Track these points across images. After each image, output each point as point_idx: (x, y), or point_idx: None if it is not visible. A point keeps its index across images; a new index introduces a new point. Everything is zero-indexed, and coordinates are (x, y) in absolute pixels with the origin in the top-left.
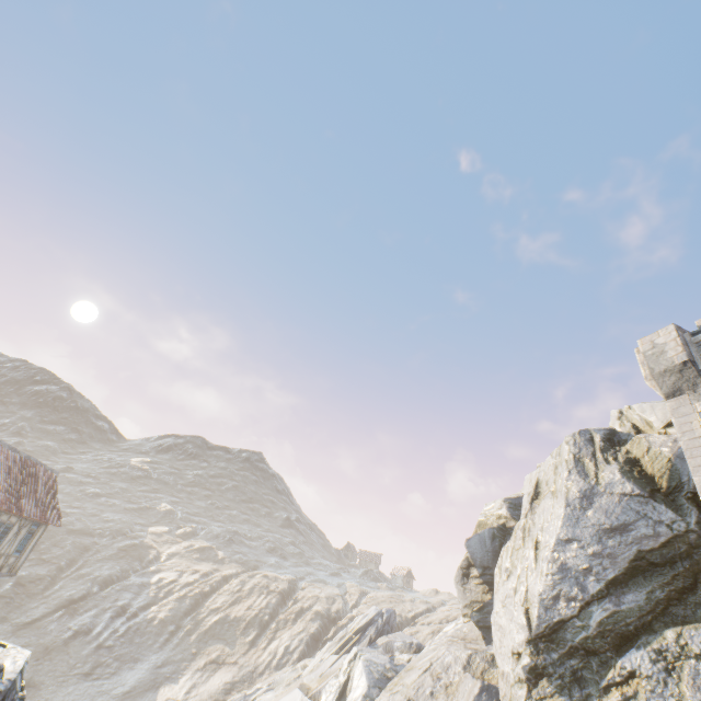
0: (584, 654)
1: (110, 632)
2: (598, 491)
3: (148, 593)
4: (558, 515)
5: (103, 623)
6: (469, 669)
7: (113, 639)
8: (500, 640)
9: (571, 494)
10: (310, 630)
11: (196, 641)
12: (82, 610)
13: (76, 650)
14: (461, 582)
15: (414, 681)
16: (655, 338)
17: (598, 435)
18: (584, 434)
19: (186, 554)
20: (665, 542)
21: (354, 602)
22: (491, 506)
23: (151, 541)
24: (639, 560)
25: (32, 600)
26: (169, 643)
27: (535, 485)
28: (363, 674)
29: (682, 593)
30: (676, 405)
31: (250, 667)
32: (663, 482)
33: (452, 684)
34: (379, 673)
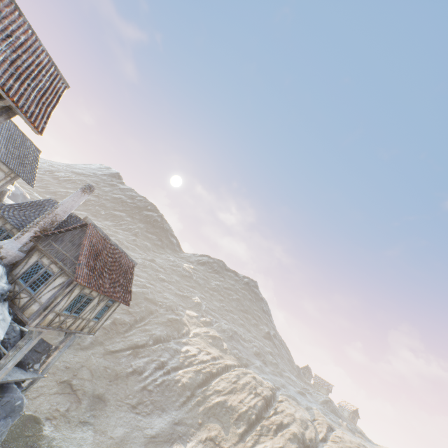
0: None
1: (152, 379)
2: None
3: (178, 358)
4: None
5: (149, 370)
6: None
7: (153, 385)
8: None
9: None
10: None
11: (202, 413)
12: (140, 355)
13: (131, 383)
14: None
15: None
16: None
17: None
18: None
19: (204, 337)
20: None
21: (323, 435)
22: None
23: (186, 320)
24: None
25: (118, 336)
26: (185, 405)
27: None
28: None
29: None
30: None
31: None
32: None
33: None
34: None
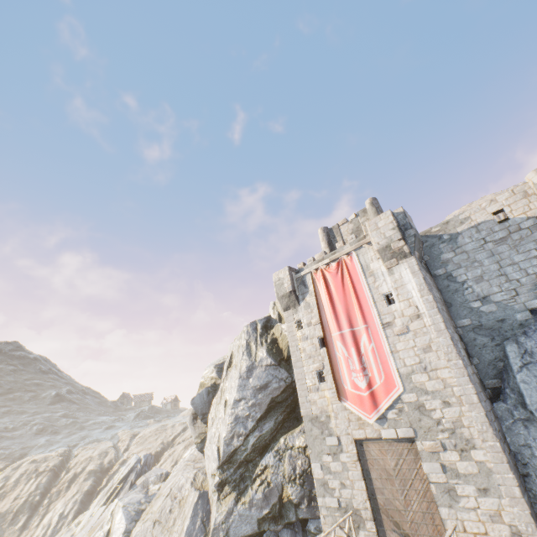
0: (246, 463)
1: None
2: (256, 365)
3: None
4: (236, 384)
5: None
6: (194, 483)
7: None
8: (208, 464)
9: (242, 370)
10: (84, 489)
11: None
12: None
13: None
14: (193, 423)
15: (159, 507)
16: (280, 274)
17: (260, 325)
18: (253, 325)
19: None
20: (283, 390)
21: (126, 447)
22: (208, 371)
23: None
24: (272, 402)
25: None
26: None
27: (230, 357)
28: (122, 518)
29: (290, 413)
30: (288, 316)
31: None
32: (286, 353)
33: (184, 498)
34: (136, 509)
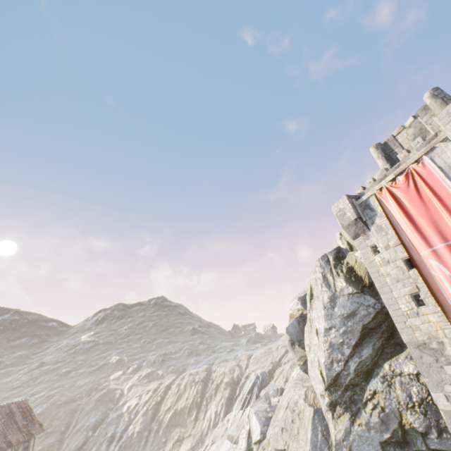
0: (352, 387)
1: None
2: (337, 295)
3: (124, 419)
4: (321, 314)
5: None
6: (307, 400)
7: None
8: (315, 385)
9: (324, 300)
10: (225, 395)
11: (163, 434)
12: None
13: None
14: (292, 348)
15: (282, 417)
16: (339, 205)
17: (331, 257)
18: (324, 258)
19: (139, 383)
20: (373, 317)
21: (245, 366)
22: (293, 304)
23: (114, 385)
24: (364, 329)
25: None
26: (147, 443)
27: (310, 290)
28: (256, 421)
29: (388, 339)
30: (358, 243)
31: (199, 434)
32: (366, 280)
33: (301, 411)
34: (264, 416)
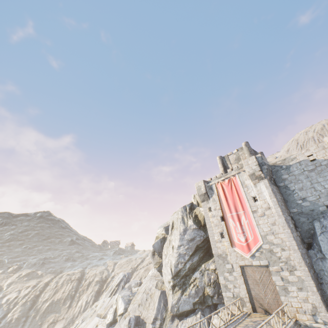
0: (185, 276)
1: None
2: (187, 228)
3: (3, 309)
4: (178, 237)
5: None
6: (157, 287)
7: None
8: (165, 277)
9: (181, 230)
10: (95, 289)
11: (40, 318)
12: None
13: None
14: (152, 257)
15: (140, 297)
16: (199, 184)
17: (188, 207)
18: (184, 207)
19: (19, 280)
20: (202, 241)
21: (112, 269)
22: (160, 230)
23: None
24: (197, 247)
25: None
26: (24, 326)
27: (172, 223)
28: (122, 302)
29: (206, 253)
30: (203, 204)
31: (71, 317)
32: (202, 223)
33: (152, 293)
34: (128, 299)
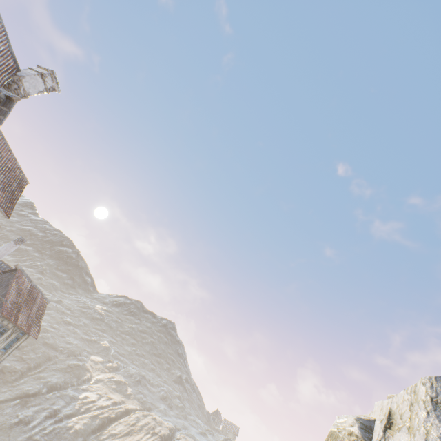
0: None
1: (40, 428)
2: None
3: (74, 405)
4: None
5: (39, 419)
6: None
7: (40, 434)
8: None
9: (431, 437)
10: None
11: None
12: (30, 404)
13: (15, 434)
14: None
15: None
16: None
17: None
18: (440, 380)
19: (108, 383)
20: None
21: None
22: (343, 420)
23: (89, 366)
24: None
25: (4, 386)
26: None
27: (387, 414)
28: None
29: None
30: None
31: None
32: None
33: None
34: None
